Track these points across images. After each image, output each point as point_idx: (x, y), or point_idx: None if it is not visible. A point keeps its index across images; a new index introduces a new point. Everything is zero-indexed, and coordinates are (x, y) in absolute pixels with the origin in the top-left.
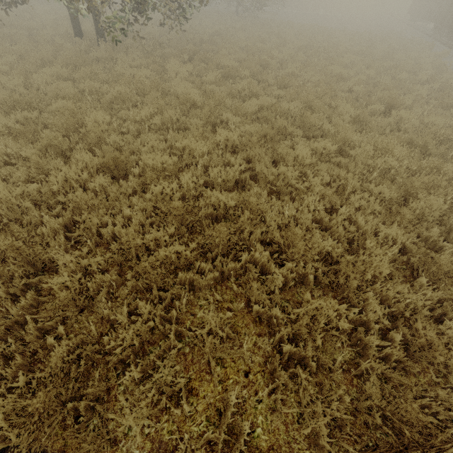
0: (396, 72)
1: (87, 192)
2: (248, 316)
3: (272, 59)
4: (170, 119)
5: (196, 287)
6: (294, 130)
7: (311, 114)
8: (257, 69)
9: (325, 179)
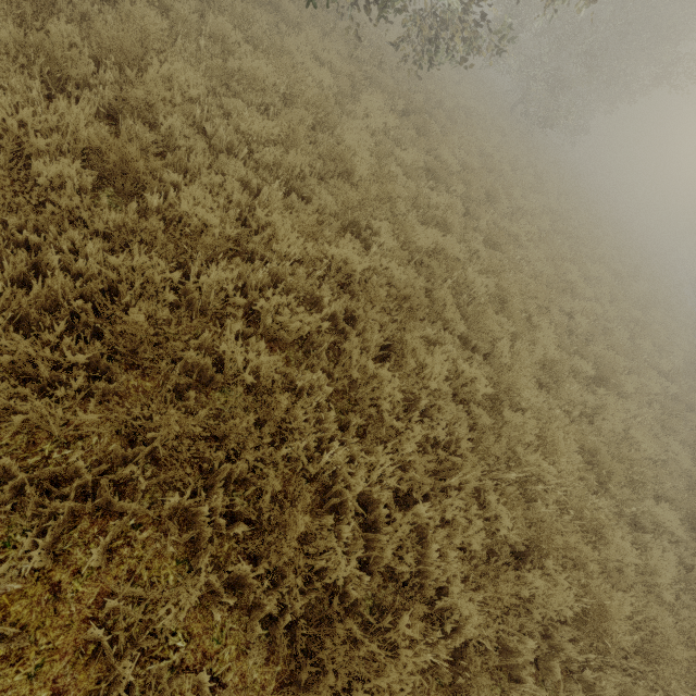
0: (640, 334)
1: (5, 172)
2: (80, 628)
3: (507, 198)
4: (294, 166)
5: (25, 503)
6: (456, 319)
7: (498, 311)
8: (477, 195)
9: (437, 432)
